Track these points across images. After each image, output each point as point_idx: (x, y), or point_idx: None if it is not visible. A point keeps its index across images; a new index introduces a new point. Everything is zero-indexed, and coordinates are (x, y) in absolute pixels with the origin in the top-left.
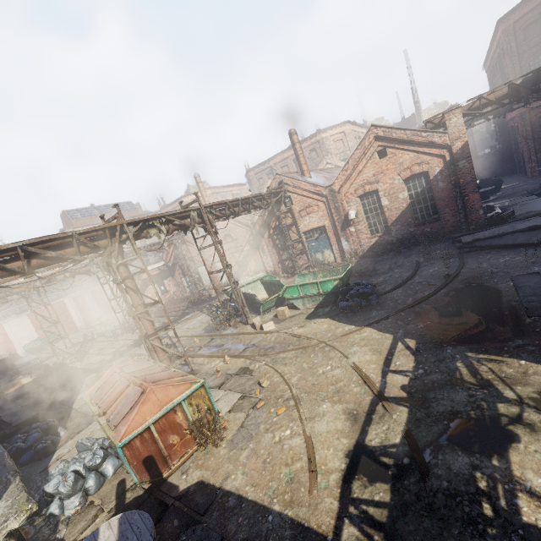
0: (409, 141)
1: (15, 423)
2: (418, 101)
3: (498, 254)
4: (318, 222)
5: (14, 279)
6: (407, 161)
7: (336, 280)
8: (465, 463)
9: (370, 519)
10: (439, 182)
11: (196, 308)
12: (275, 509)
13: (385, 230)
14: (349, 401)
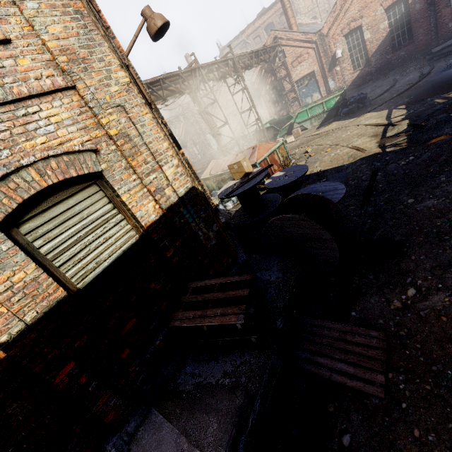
0: None
1: None
2: None
3: None
4: (308, 69)
5: (158, 104)
6: None
7: (337, 96)
8: (444, 115)
9: (398, 144)
10: (417, 4)
11: None
12: (346, 164)
13: (366, 63)
14: (369, 134)
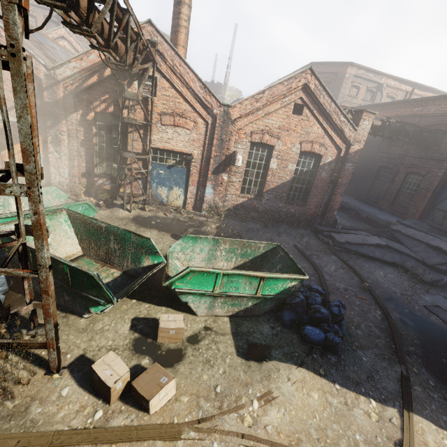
0: (327, 115)
1: None
2: (228, 76)
3: (369, 264)
4: (184, 145)
5: None
6: (314, 134)
7: (294, 280)
8: None
9: None
10: (324, 171)
11: None
12: None
13: (257, 194)
14: None
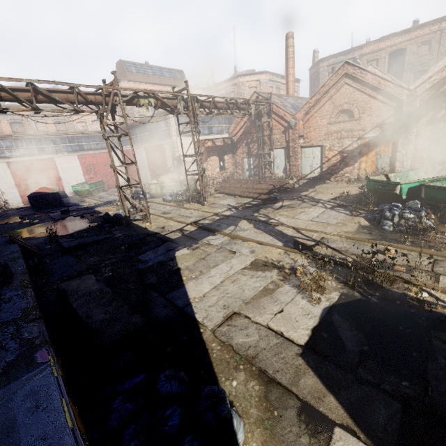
0: None
1: (104, 340)
2: None
3: None
4: None
5: None
6: None
7: None
8: None
9: None
10: None
11: (285, 196)
12: None
13: None
14: None
